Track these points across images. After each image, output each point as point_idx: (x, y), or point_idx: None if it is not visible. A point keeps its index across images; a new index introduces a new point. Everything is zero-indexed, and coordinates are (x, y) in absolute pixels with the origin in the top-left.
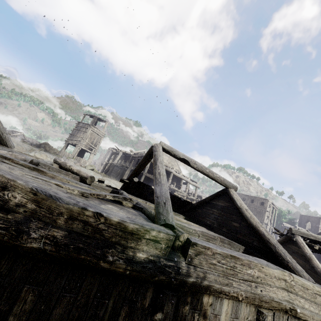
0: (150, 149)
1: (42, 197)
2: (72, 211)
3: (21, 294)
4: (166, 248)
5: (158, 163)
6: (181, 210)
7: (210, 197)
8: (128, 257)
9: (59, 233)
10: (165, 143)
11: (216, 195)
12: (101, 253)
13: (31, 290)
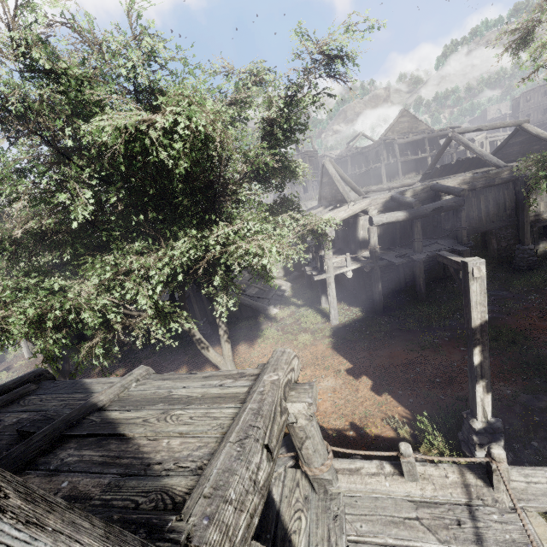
0: (447, 140)
1: (472, 177)
2: (481, 176)
3: (480, 197)
4: (510, 171)
5: (471, 146)
6: (478, 166)
7: (506, 140)
8: (501, 178)
9: (481, 182)
10: (457, 129)
11: (511, 136)
12: (494, 181)
13: (482, 196)
